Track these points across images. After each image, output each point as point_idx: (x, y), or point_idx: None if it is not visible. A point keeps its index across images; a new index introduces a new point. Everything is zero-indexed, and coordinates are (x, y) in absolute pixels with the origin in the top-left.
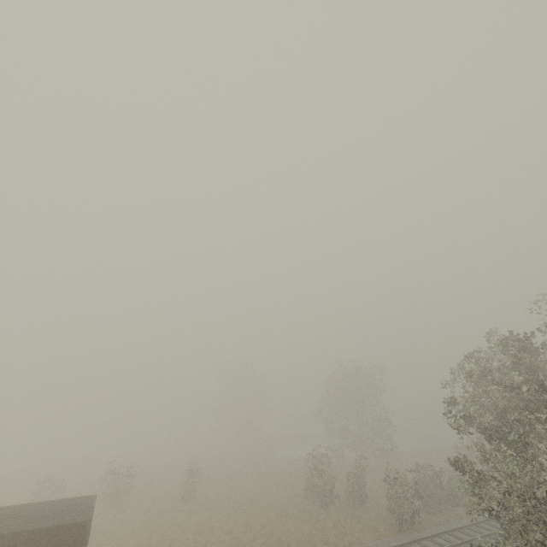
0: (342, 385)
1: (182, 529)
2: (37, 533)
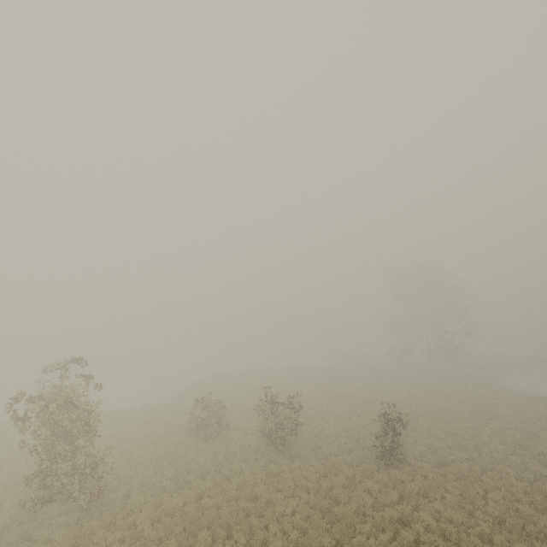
0: None
1: (401, 543)
2: None
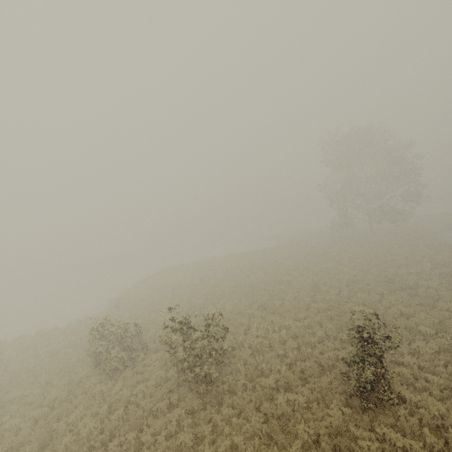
0: None
1: None
2: None
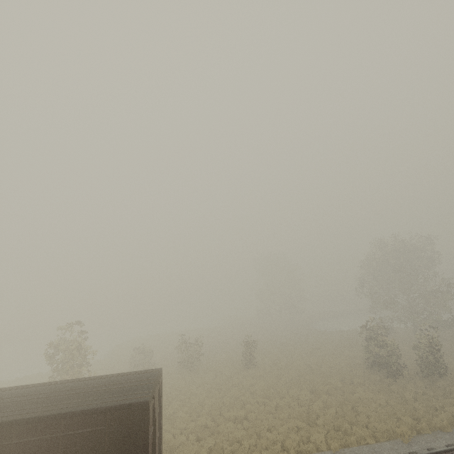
0: (385, 260)
1: (250, 392)
2: (98, 413)
